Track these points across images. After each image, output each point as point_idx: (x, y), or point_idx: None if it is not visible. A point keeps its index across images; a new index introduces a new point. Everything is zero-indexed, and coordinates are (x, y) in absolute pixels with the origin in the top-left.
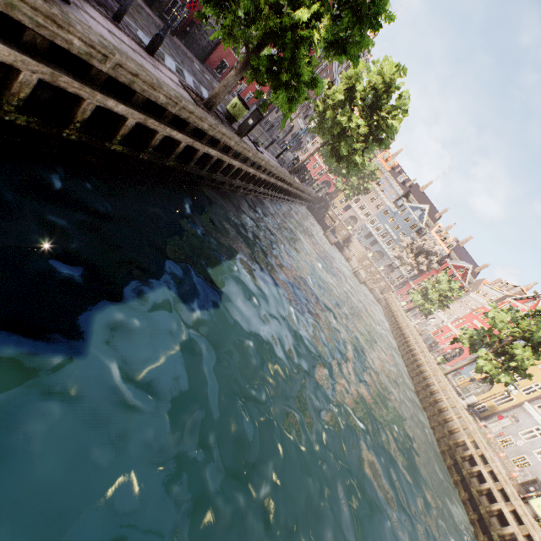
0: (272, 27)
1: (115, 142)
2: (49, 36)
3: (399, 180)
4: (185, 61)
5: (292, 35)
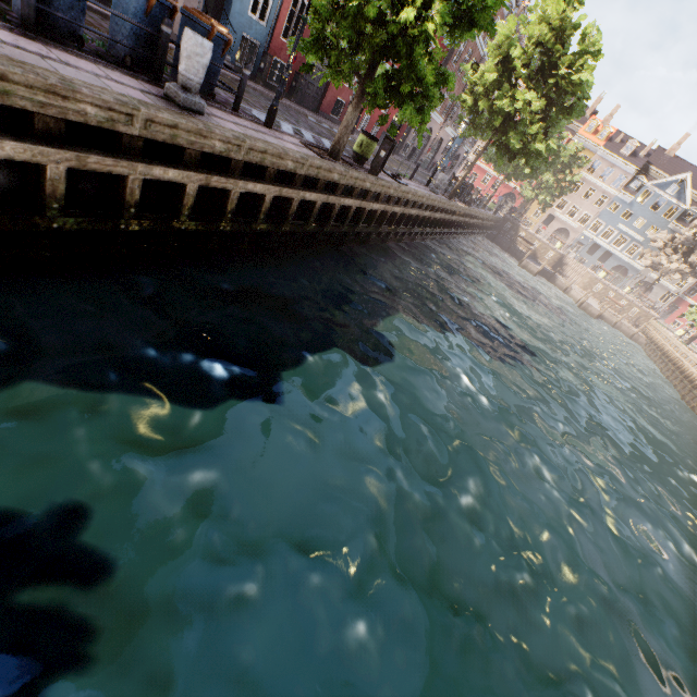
0: (379, 43)
1: (259, 222)
2: (199, 149)
3: (625, 153)
4: (299, 119)
5: (403, 40)
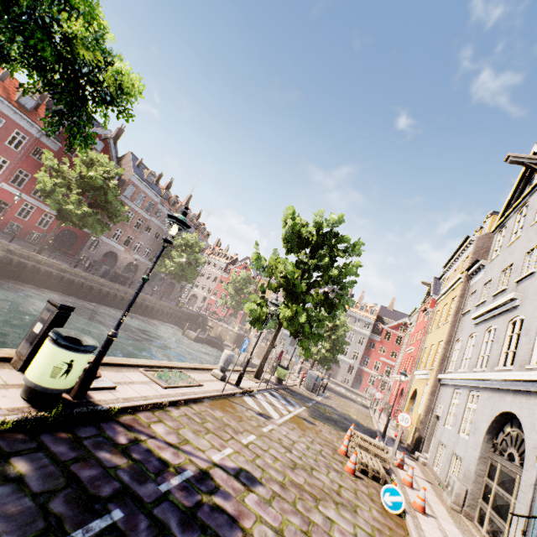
0: None
1: None
2: None
3: None
4: None
5: None
